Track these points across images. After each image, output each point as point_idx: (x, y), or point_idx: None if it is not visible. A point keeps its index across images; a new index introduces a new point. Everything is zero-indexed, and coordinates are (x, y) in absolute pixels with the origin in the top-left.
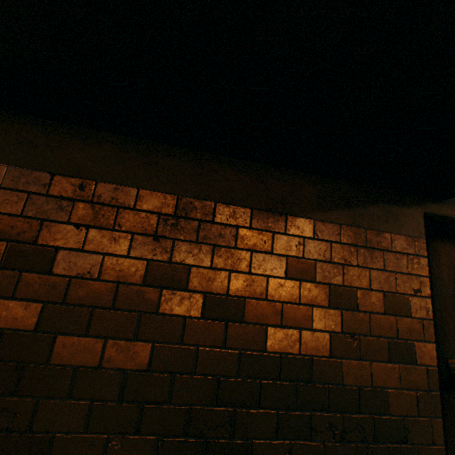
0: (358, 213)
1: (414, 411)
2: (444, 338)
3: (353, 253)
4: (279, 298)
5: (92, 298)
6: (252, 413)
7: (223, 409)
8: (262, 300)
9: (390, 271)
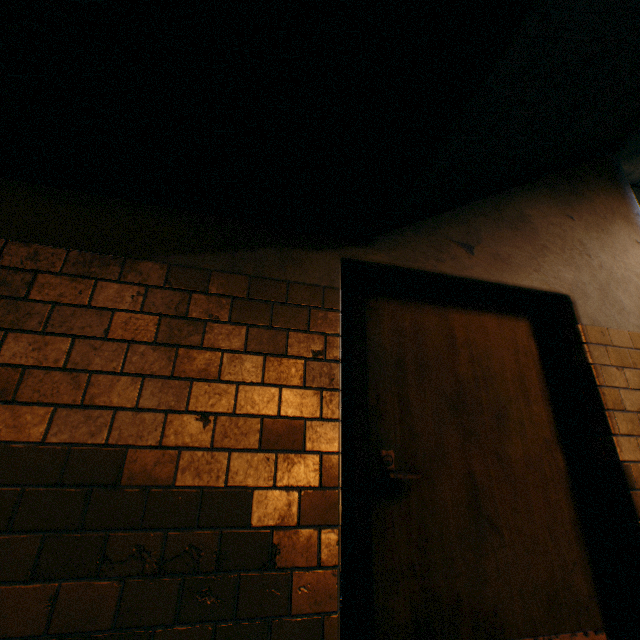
0: (242, 257)
1: (294, 518)
2: (380, 423)
3: (225, 306)
4: (87, 366)
5: None
6: None
7: None
8: (57, 369)
9: (280, 329)
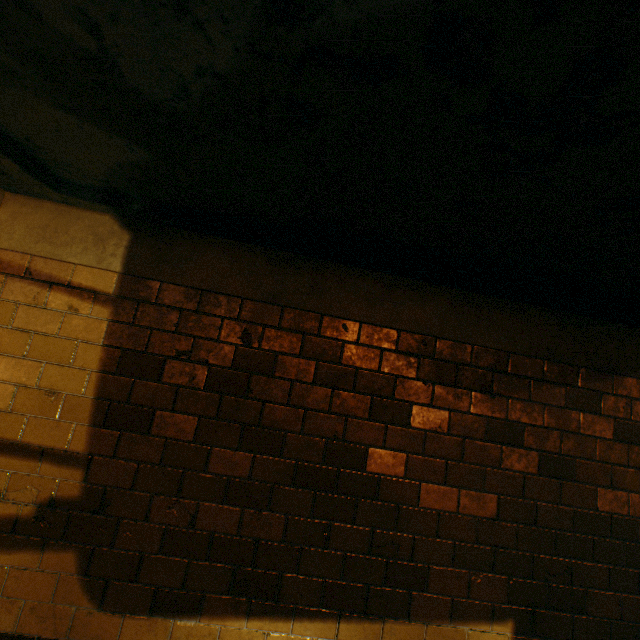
0: None
1: None
2: None
3: None
4: (607, 460)
5: (444, 451)
6: (585, 565)
7: (561, 559)
8: (592, 461)
9: None
